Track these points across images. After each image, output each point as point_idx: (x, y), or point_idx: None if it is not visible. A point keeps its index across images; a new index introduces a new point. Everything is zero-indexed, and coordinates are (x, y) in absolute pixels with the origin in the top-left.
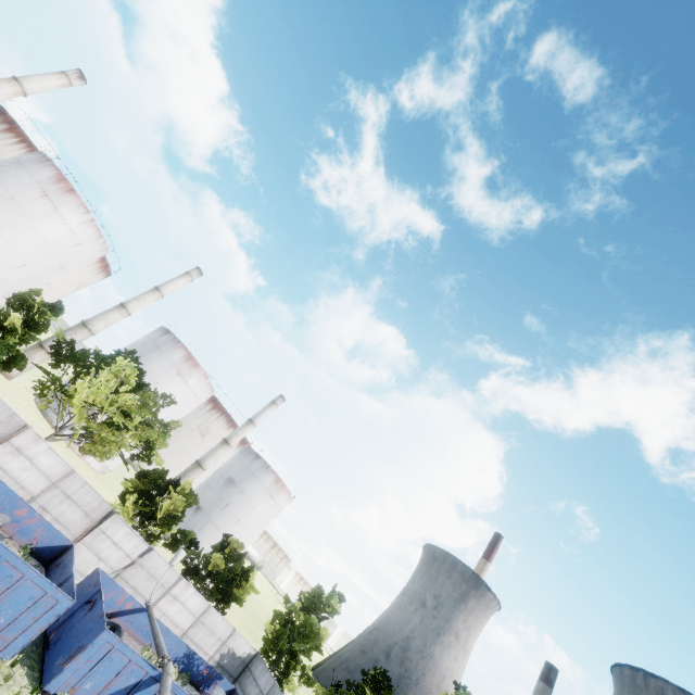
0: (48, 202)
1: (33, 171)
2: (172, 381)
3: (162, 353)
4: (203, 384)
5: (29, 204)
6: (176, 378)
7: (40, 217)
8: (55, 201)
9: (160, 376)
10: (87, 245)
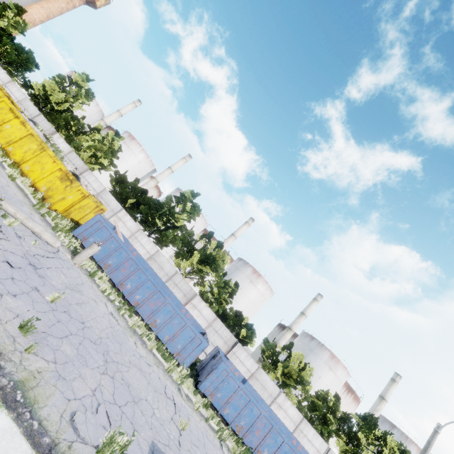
0: (252, 285)
1: (244, 271)
2: (327, 374)
3: (316, 354)
4: (344, 373)
5: (246, 289)
6: (329, 372)
7: (251, 293)
8: (255, 283)
9: (320, 371)
10: (267, 298)
